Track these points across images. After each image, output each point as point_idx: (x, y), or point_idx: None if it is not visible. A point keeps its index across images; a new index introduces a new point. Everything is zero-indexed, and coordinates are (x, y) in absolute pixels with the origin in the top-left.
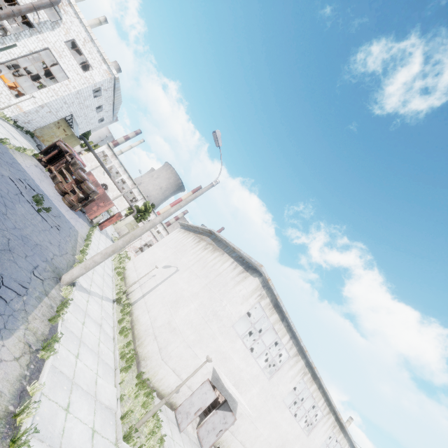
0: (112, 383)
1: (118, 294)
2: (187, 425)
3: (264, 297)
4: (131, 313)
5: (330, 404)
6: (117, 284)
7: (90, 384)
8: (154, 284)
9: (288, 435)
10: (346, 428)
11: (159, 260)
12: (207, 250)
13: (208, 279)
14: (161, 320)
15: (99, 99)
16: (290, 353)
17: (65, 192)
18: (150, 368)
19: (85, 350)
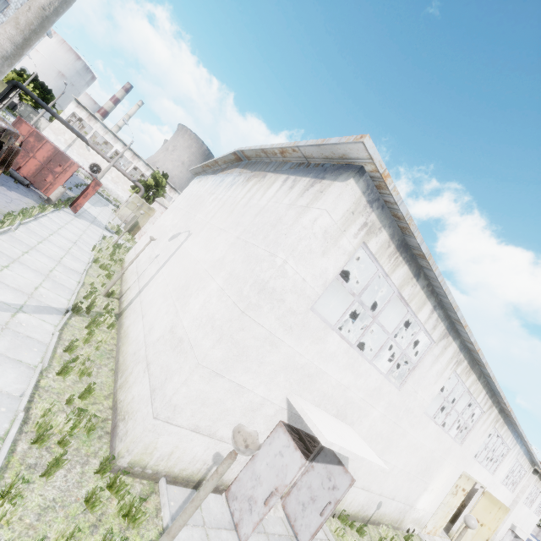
0: None
1: (88, 297)
2: (252, 528)
3: (374, 231)
4: (121, 325)
5: (494, 394)
6: (91, 283)
7: None
8: (155, 269)
9: (433, 453)
10: (516, 419)
11: (166, 231)
12: (235, 186)
13: (240, 227)
14: (159, 329)
15: None
16: (433, 336)
17: None
18: (130, 442)
19: None
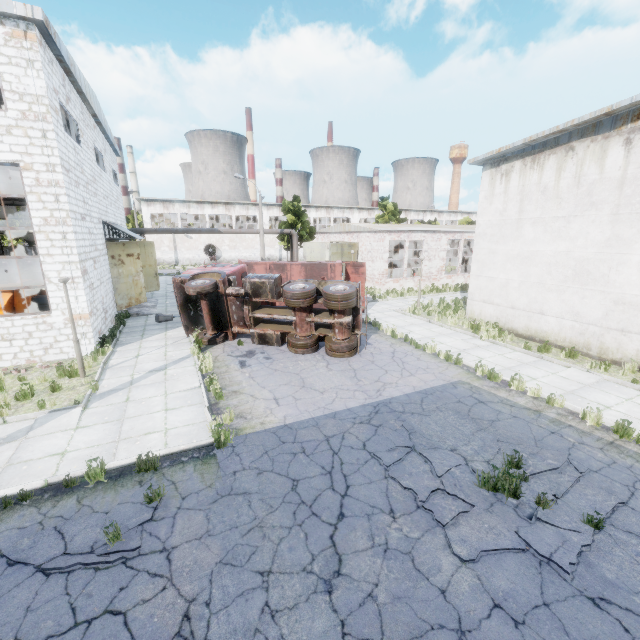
0: None
1: None
2: None
3: None
4: None
5: None
6: (635, 382)
7: None
8: None
9: None
10: None
11: (588, 259)
12: None
13: None
14: None
15: (82, 139)
16: None
17: (314, 341)
18: None
19: None
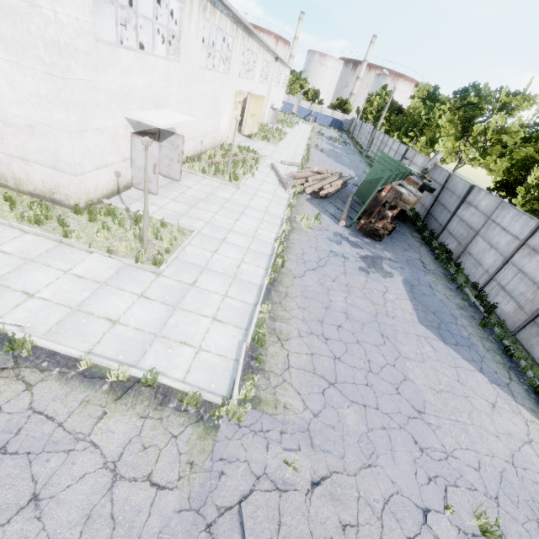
0: (84, 255)
1: None
2: (157, 186)
3: None
4: None
5: (236, 18)
6: None
7: (82, 286)
8: None
9: (216, 92)
10: (254, 30)
11: None
12: None
13: None
14: None
15: None
16: None
17: None
18: (76, 195)
19: (17, 280)
